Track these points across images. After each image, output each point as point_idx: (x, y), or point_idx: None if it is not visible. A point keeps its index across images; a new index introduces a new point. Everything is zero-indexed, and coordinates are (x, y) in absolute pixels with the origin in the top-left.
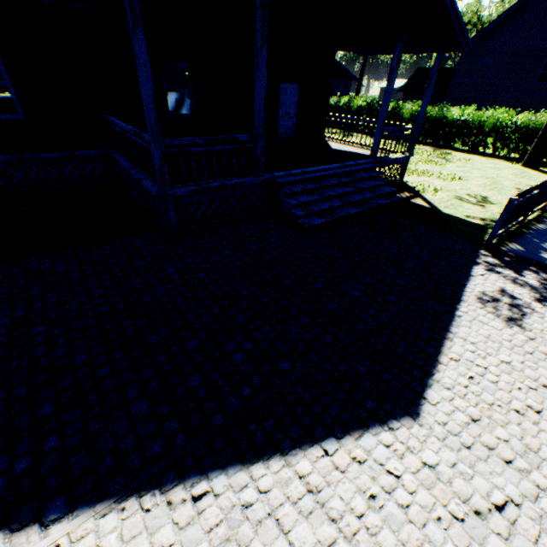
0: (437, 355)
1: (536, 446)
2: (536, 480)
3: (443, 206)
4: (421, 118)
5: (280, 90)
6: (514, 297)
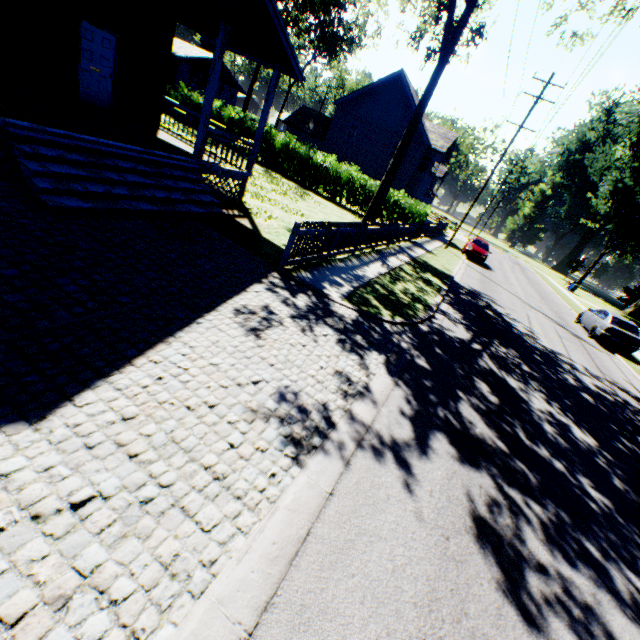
0: (136, 357)
1: (183, 437)
2: (154, 470)
3: (267, 231)
4: (260, 135)
5: (83, 29)
6: (273, 312)
